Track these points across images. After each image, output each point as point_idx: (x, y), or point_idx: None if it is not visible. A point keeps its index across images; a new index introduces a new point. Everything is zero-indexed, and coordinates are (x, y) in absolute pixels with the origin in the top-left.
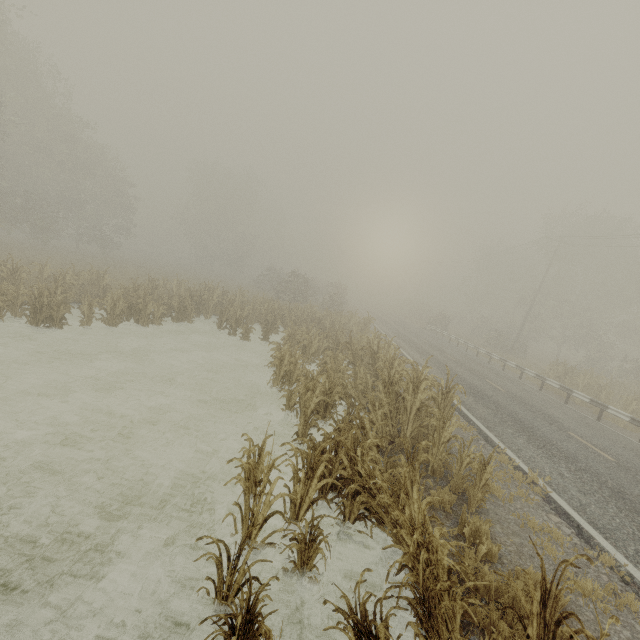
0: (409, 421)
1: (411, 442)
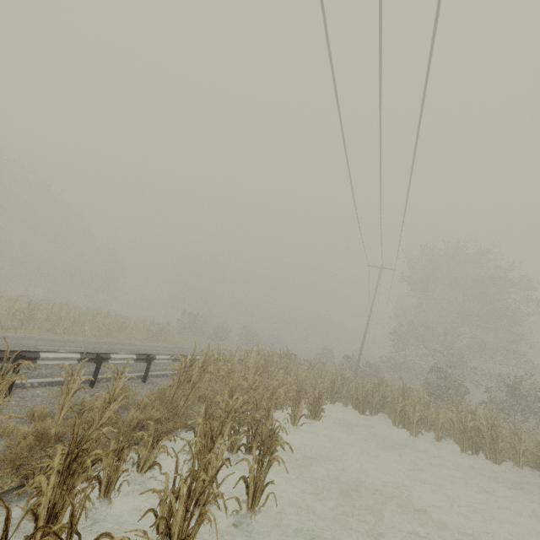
0: None
1: None
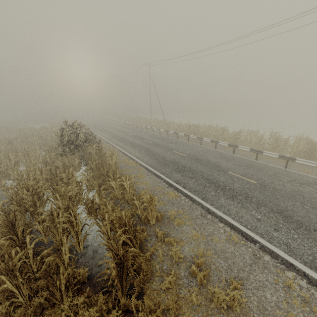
0: None
1: None
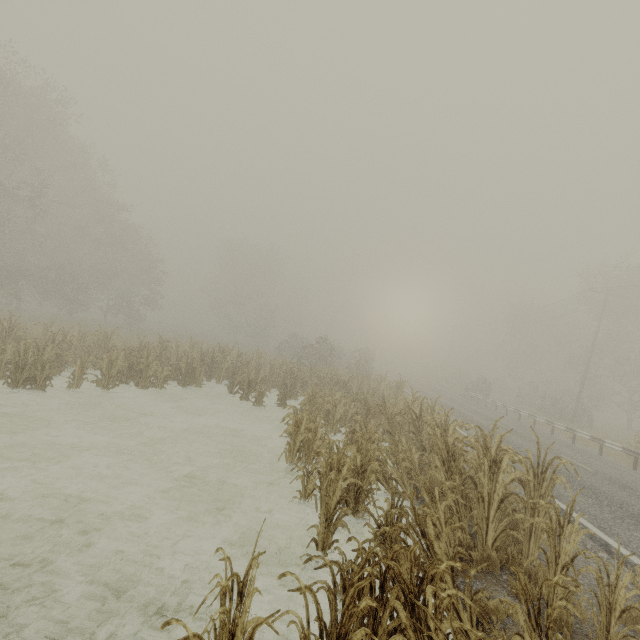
0: (489, 519)
1: (497, 557)
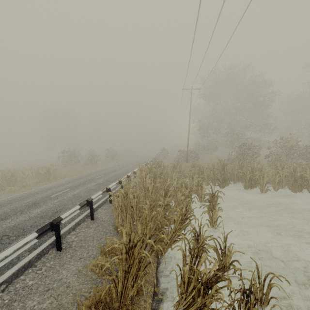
0: None
1: None
